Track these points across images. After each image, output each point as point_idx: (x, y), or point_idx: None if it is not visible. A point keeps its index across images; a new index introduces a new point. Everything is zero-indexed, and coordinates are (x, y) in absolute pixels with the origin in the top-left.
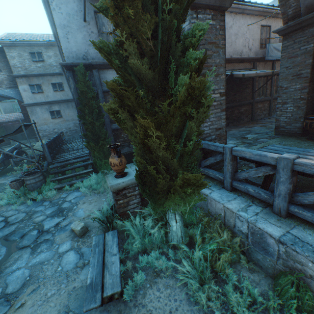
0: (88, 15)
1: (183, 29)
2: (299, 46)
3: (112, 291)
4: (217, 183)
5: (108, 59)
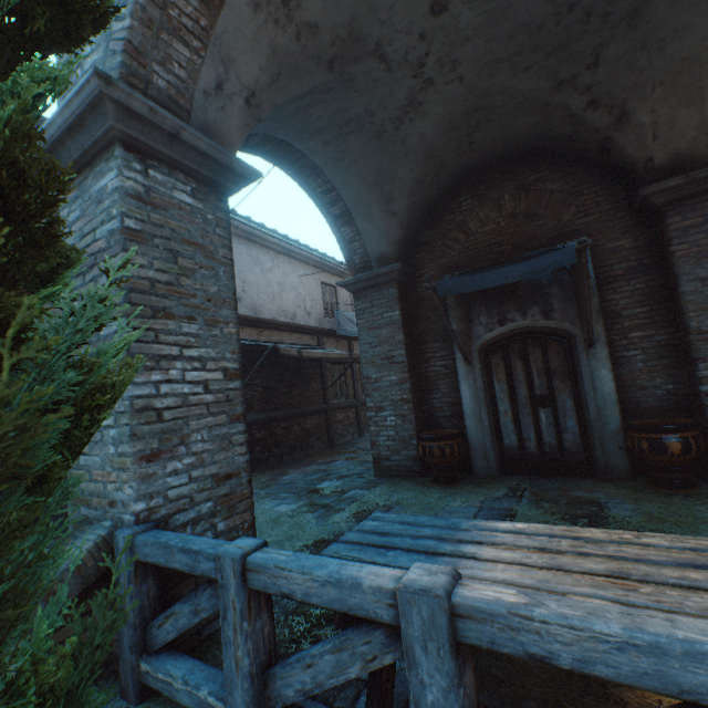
0: None
1: (104, 187)
2: (380, 311)
3: None
4: None
5: None
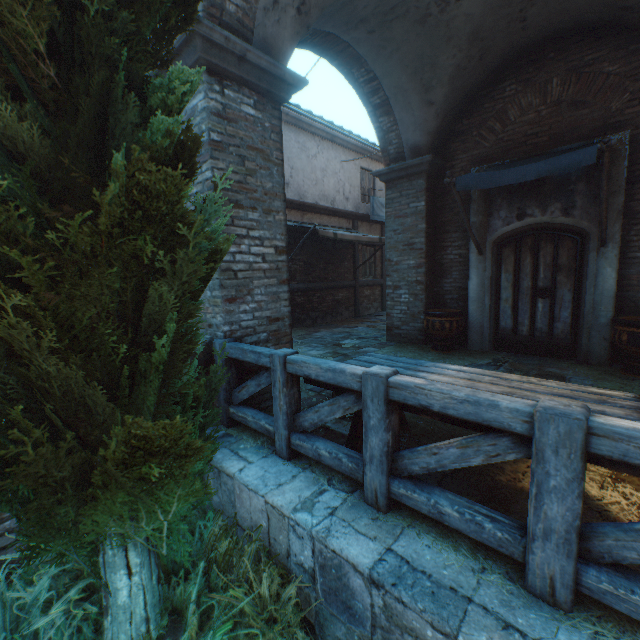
0: None
1: (195, 106)
2: (407, 201)
3: None
4: (265, 442)
5: None
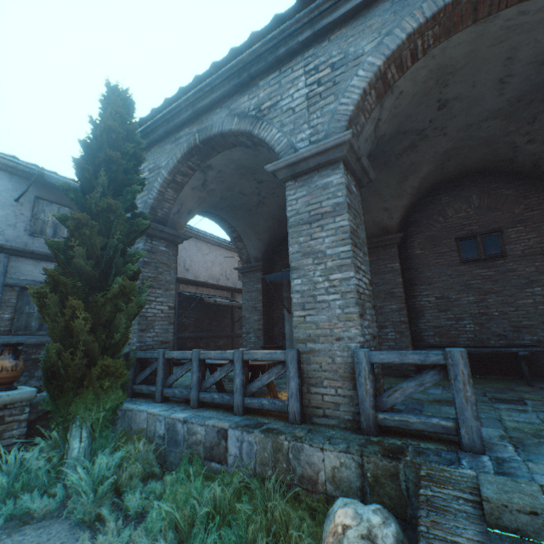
0: (25, 197)
1: (139, 247)
2: (253, 284)
3: None
4: (151, 400)
5: (55, 253)
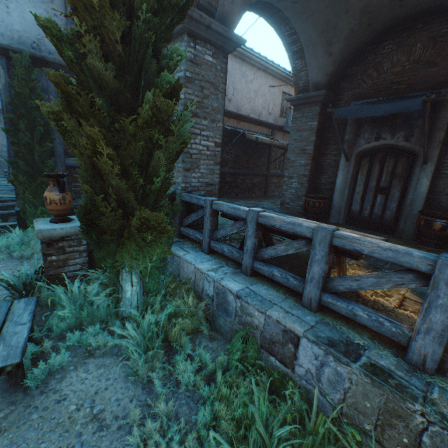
0: None
1: None
2: (306, 121)
3: (4, 363)
4: (197, 246)
5: (56, 45)
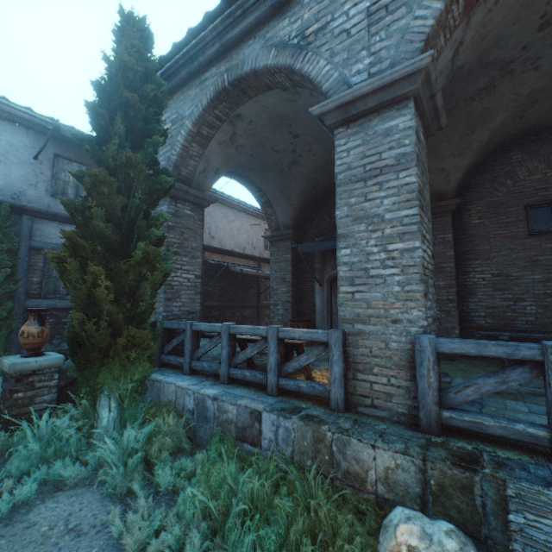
0: (44, 155)
1: (163, 210)
2: (282, 254)
3: None
4: (179, 371)
5: (72, 213)
